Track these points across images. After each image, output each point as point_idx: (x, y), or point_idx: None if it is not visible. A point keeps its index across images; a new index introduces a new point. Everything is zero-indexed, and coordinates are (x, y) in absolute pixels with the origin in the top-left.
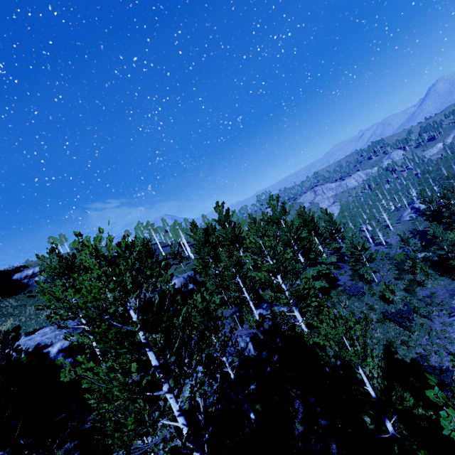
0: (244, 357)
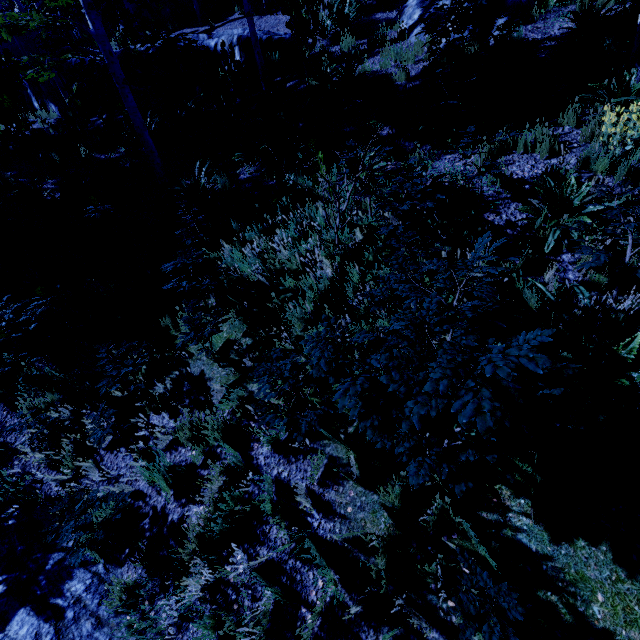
0: (225, 73)
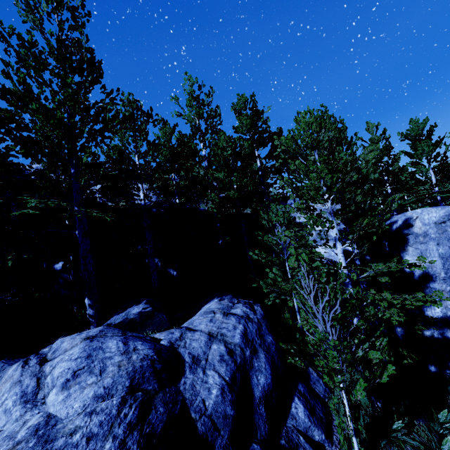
0: None
